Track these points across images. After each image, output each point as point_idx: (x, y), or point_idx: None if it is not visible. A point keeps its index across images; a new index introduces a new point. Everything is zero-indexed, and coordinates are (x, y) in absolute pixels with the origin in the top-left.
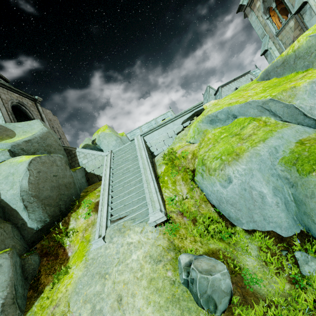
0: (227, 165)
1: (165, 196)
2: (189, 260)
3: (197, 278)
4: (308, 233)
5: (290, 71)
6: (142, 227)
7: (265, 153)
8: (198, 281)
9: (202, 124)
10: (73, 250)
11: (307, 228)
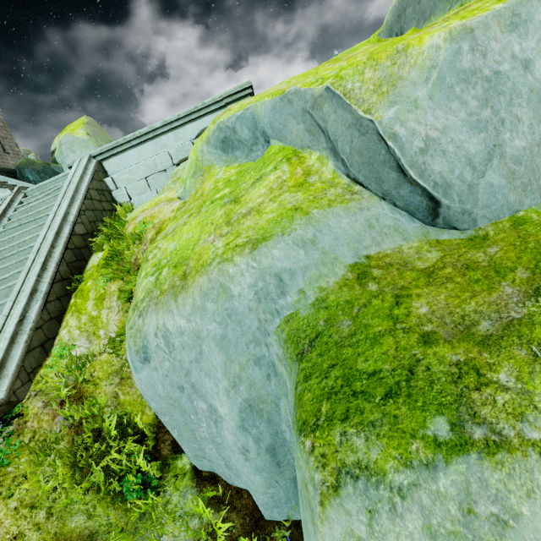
0: (152, 304)
1: (58, 341)
2: None
3: None
4: None
5: (448, 3)
6: None
7: (244, 291)
8: None
9: (206, 149)
10: None
11: None
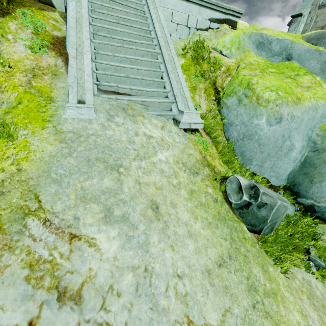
0: (285, 104)
1: None
2: (249, 183)
3: (276, 204)
4: (287, 187)
5: None
6: (163, 123)
7: (321, 112)
8: (277, 207)
9: (247, 40)
10: (0, 99)
11: (292, 184)
